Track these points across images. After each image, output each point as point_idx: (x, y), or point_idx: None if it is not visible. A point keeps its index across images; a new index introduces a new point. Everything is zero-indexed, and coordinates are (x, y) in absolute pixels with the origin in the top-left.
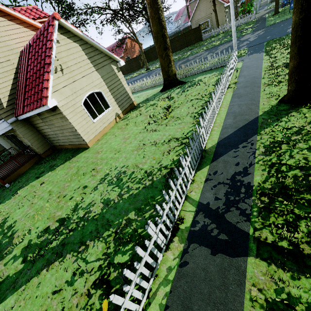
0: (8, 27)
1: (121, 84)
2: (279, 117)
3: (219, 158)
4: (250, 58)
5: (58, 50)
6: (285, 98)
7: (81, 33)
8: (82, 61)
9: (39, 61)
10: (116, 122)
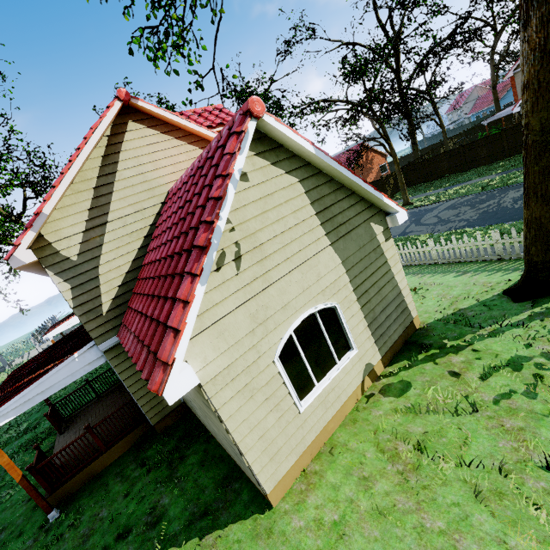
0: (159, 145)
1: (389, 274)
2: None
3: None
4: None
5: (240, 201)
6: None
7: (312, 149)
8: (298, 224)
9: (184, 230)
10: (363, 392)
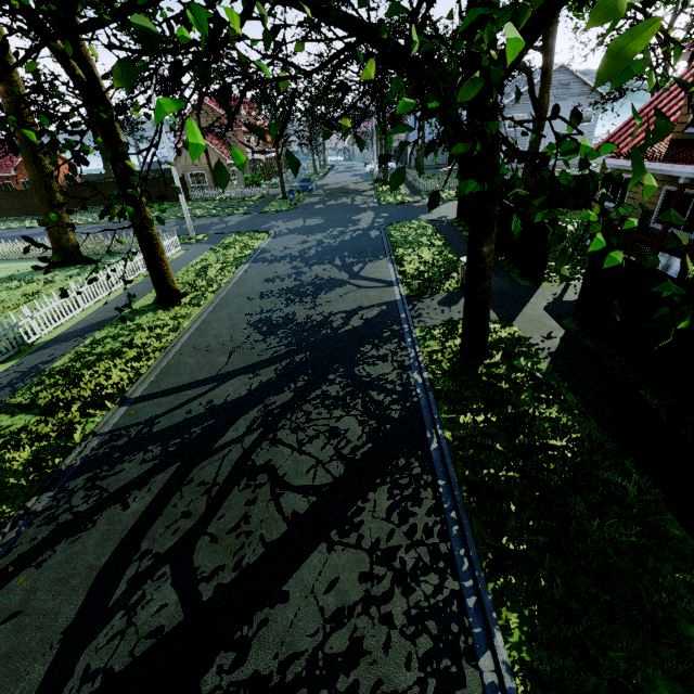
0: None
1: None
2: (136, 316)
3: (40, 352)
4: (197, 248)
5: None
6: (156, 299)
7: None
8: None
9: None
10: None
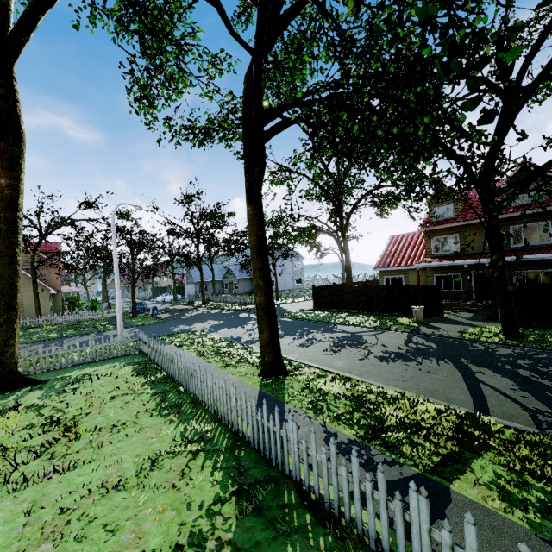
0: None
1: None
2: (280, 386)
3: None
4: None
5: None
6: (266, 371)
7: None
8: None
9: None
10: None
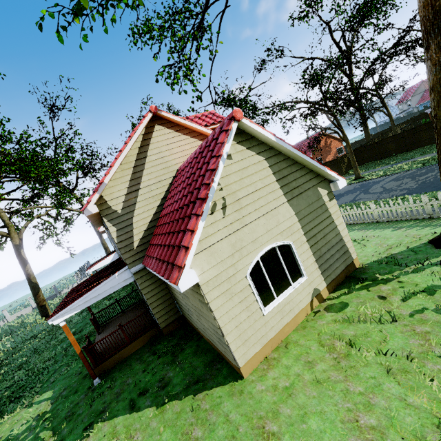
0: (173, 139)
1: (333, 225)
2: None
3: None
4: None
5: (226, 172)
6: None
7: (274, 138)
8: (264, 187)
9: (191, 190)
10: (312, 309)
